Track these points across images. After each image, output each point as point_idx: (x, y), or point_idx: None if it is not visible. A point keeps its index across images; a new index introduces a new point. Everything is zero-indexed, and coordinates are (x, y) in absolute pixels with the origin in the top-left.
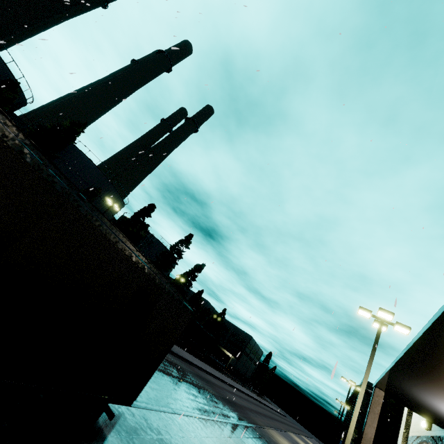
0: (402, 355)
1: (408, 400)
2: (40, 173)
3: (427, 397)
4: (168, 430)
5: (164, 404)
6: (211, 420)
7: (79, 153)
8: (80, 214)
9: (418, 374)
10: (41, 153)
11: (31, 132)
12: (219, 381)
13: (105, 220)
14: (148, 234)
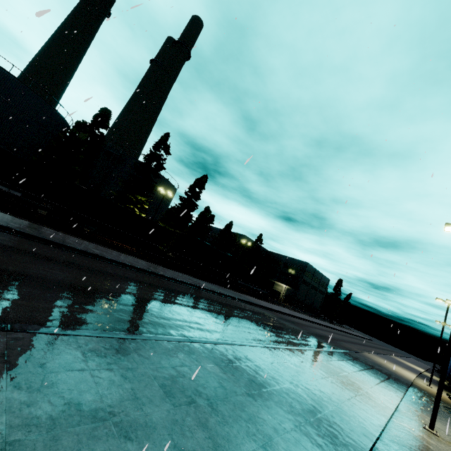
0: None
1: None
2: None
3: None
4: None
5: None
6: None
7: None
8: None
9: None
10: None
11: None
12: (239, 302)
13: None
14: (114, 151)
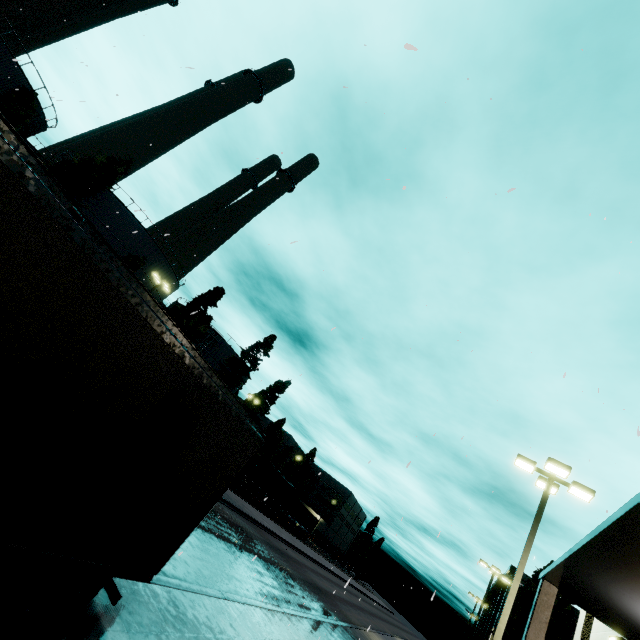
0: (603, 528)
1: (599, 604)
2: None
3: (634, 601)
4: (210, 625)
5: (211, 584)
6: (281, 612)
7: (118, 205)
8: (73, 243)
9: (627, 563)
10: (2, 119)
11: (49, 166)
12: (299, 554)
13: (118, 264)
14: (211, 330)
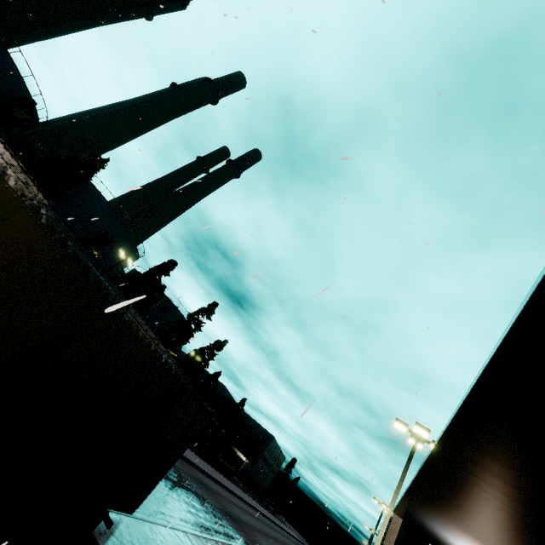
0: (411, 483)
1: (423, 530)
2: (98, 287)
3: (436, 527)
4: None
5: (161, 516)
6: (212, 539)
7: (93, 190)
8: (124, 320)
9: (426, 503)
10: (103, 270)
11: (40, 161)
12: (226, 491)
13: (143, 324)
14: (163, 296)
